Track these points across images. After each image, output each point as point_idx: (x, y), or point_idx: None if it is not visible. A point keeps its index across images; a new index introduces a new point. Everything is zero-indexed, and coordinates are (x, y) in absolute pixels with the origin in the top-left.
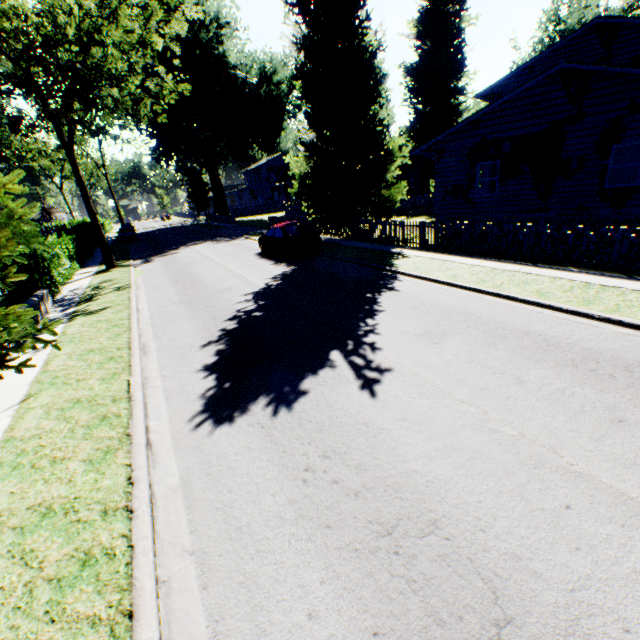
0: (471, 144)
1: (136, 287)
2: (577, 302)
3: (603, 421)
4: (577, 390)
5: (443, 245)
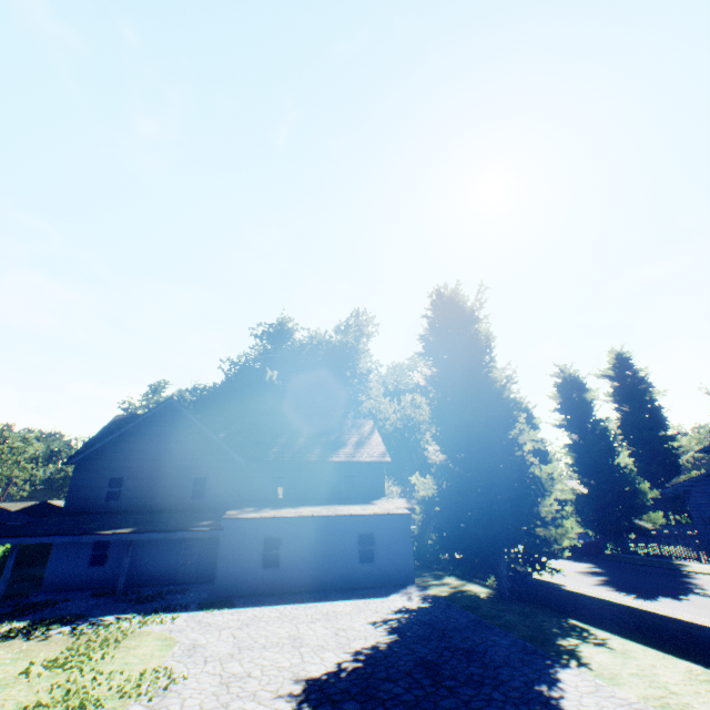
0: None
1: None
2: None
3: None
4: None
5: None
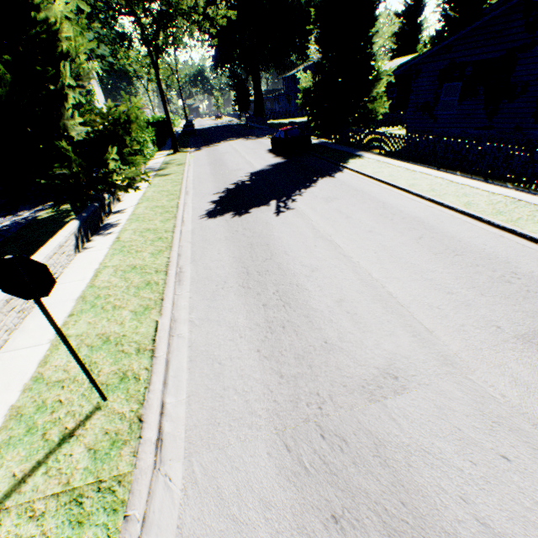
0: (442, 66)
1: (188, 165)
2: (426, 190)
3: (362, 231)
4: (367, 222)
5: (393, 152)
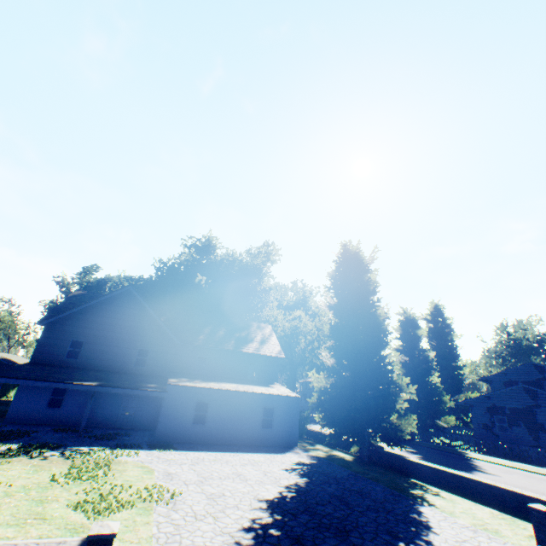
0: (487, 405)
1: None
2: None
3: None
4: None
5: (489, 452)
